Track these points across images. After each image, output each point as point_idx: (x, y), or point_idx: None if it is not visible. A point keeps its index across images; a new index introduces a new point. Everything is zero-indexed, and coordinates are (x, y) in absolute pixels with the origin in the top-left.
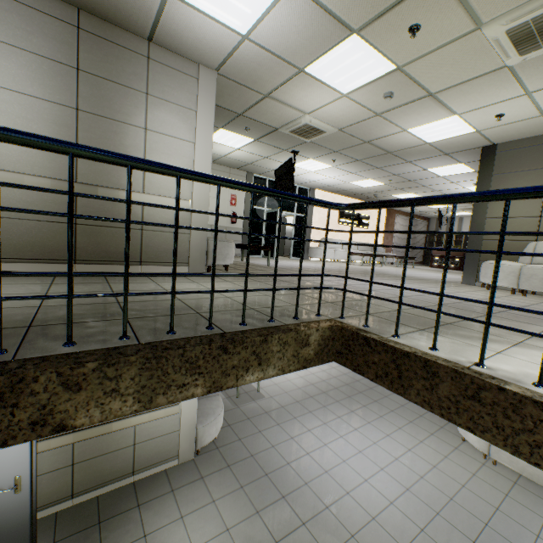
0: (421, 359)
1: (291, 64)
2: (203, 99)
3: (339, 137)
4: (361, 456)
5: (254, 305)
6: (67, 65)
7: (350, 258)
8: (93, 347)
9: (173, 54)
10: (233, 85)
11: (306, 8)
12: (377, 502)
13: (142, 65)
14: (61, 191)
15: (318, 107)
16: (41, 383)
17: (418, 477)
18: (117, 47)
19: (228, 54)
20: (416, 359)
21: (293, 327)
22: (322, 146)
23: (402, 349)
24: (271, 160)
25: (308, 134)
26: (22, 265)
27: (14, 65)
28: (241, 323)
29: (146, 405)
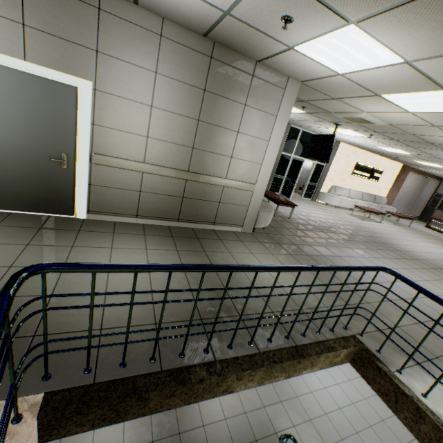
0: (415, 404)
1: (371, 90)
2: (284, 106)
3: (386, 127)
4: (325, 370)
5: (300, 302)
6: (198, 88)
7: (354, 210)
8: (241, 352)
9: (271, 70)
10: (310, 89)
11: (409, 73)
12: (330, 404)
13: (246, 82)
14: (248, 288)
15: (379, 112)
16: (230, 378)
17: (362, 397)
18: (233, 70)
19: (318, 77)
20: (411, 401)
21: (332, 345)
22: (366, 127)
23: (404, 390)
24: (312, 123)
25: (357, 121)
26: (151, 221)
27: (168, 92)
28: (302, 335)
29: (260, 384)
